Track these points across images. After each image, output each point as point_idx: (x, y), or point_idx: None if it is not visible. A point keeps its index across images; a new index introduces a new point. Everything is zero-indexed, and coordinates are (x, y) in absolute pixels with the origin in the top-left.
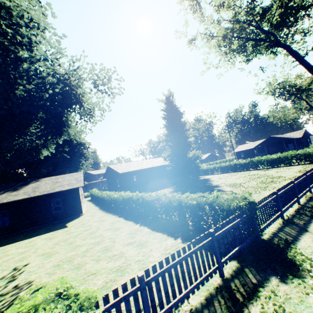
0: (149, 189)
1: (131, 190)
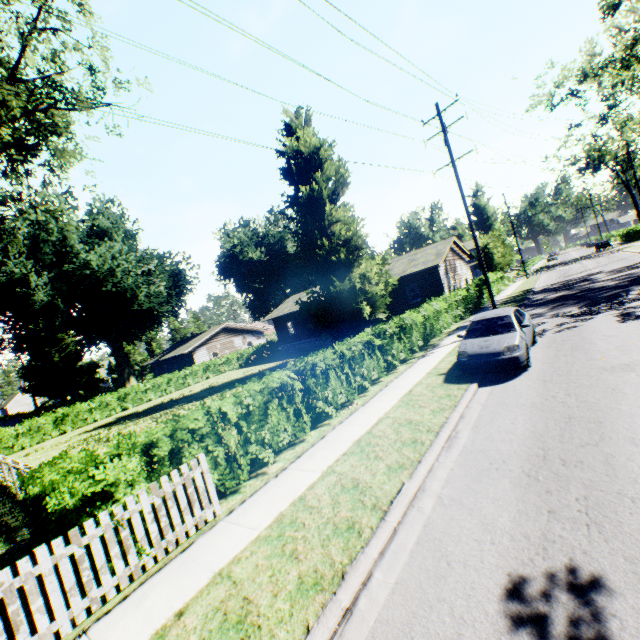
0: (317, 346)
1: (289, 345)
